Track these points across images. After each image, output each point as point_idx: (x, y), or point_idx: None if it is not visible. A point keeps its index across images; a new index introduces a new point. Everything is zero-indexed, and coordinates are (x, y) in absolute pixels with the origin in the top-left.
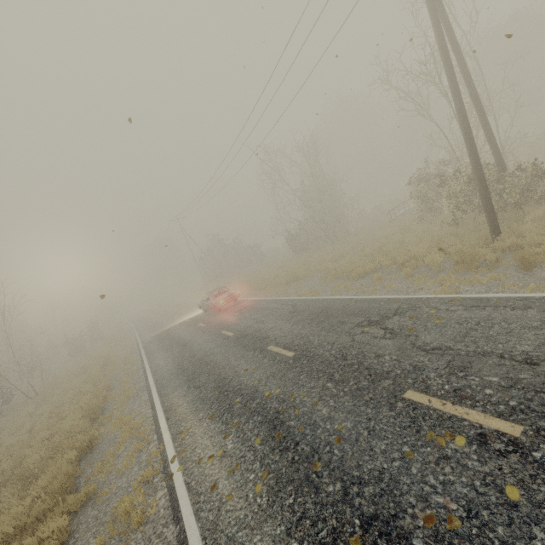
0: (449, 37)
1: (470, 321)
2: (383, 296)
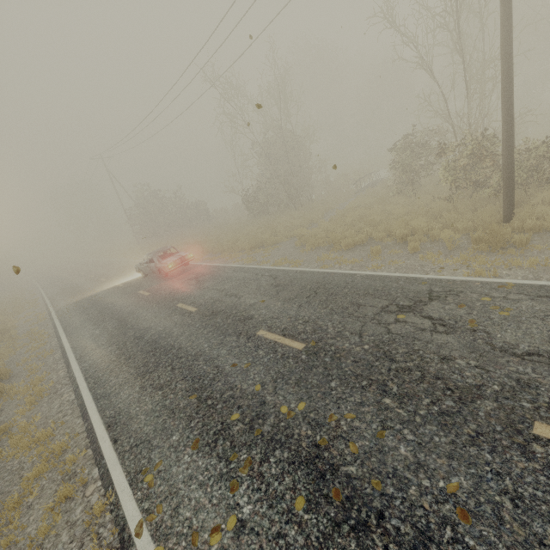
0: None
1: None
2: (397, 274)
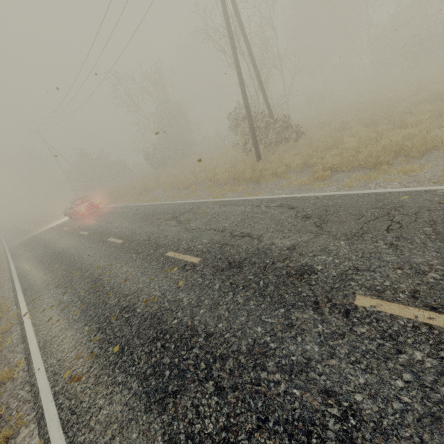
0: (235, 14)
1: (216, 213)
2: (189, 201)
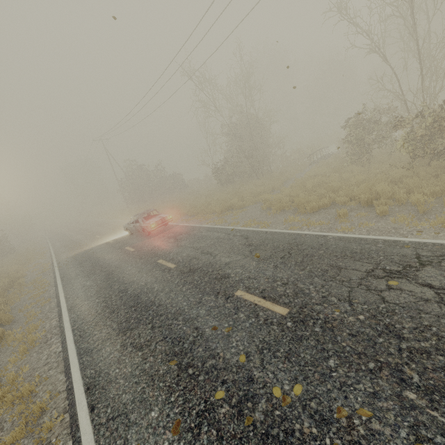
0: None
1: None
2: (373, 236)
